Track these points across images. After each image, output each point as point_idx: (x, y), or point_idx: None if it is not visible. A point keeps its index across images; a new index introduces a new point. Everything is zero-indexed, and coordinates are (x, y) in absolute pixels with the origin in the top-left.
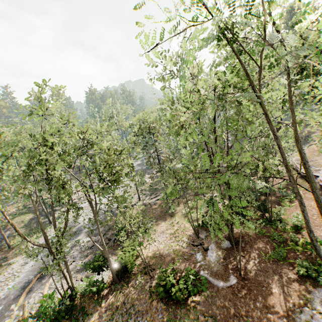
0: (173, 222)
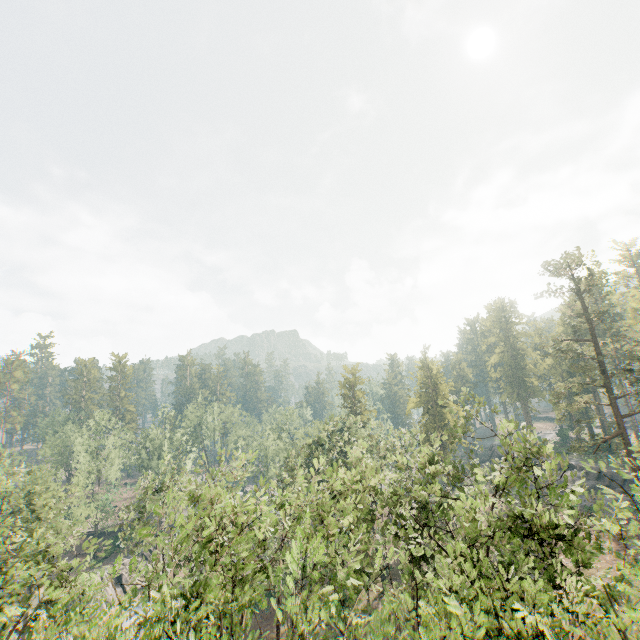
0: None
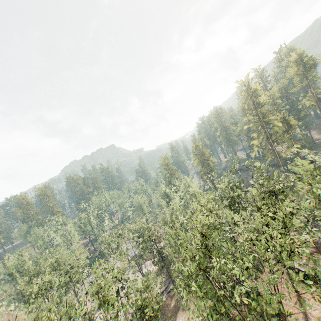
0: (189, 317)
